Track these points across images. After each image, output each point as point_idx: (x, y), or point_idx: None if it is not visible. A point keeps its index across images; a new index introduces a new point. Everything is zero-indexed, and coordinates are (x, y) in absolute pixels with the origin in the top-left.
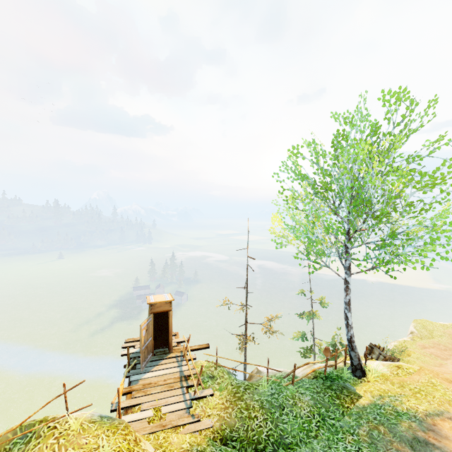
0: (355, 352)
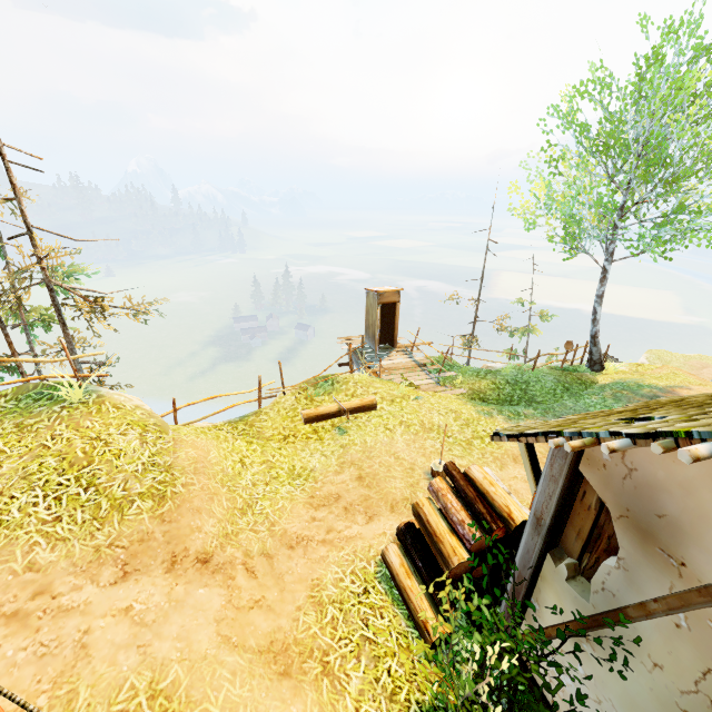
0: (597, 348)
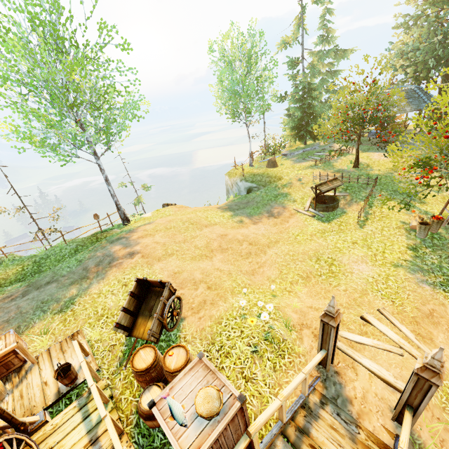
0: (121, 211)
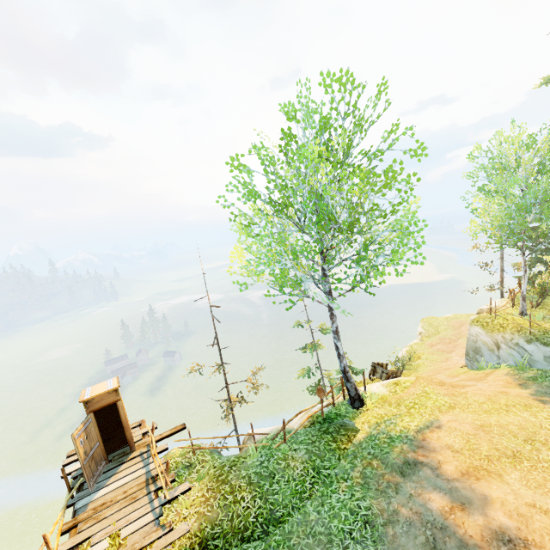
0: (351, 383)
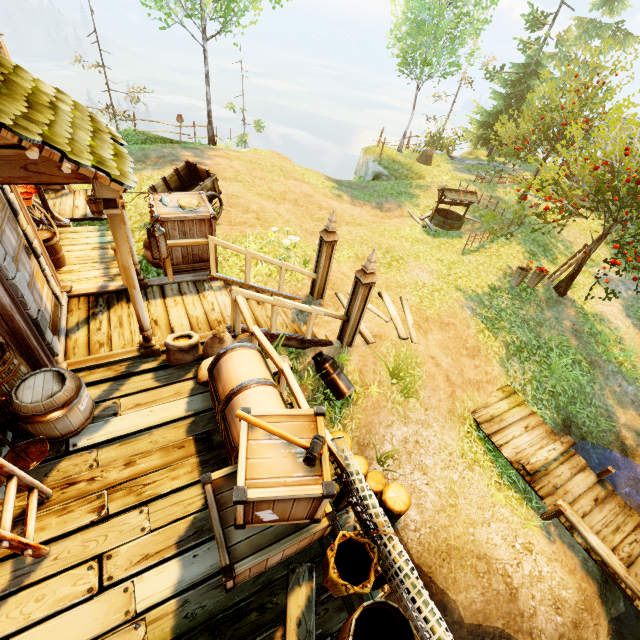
0: (211, 127)
